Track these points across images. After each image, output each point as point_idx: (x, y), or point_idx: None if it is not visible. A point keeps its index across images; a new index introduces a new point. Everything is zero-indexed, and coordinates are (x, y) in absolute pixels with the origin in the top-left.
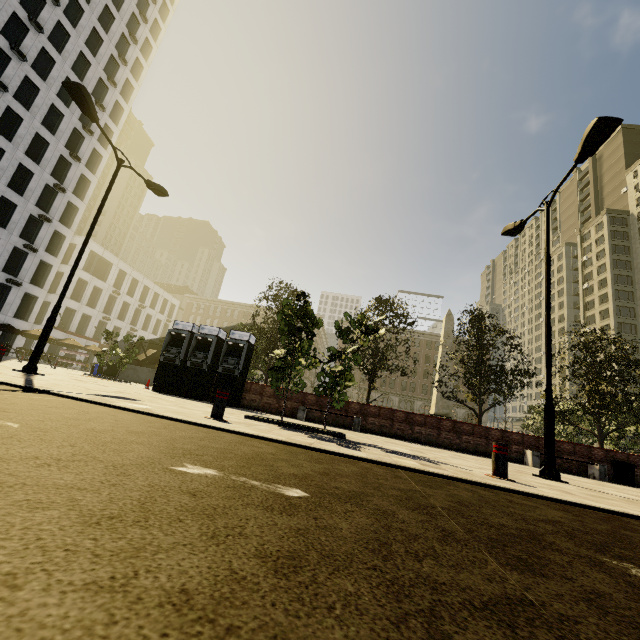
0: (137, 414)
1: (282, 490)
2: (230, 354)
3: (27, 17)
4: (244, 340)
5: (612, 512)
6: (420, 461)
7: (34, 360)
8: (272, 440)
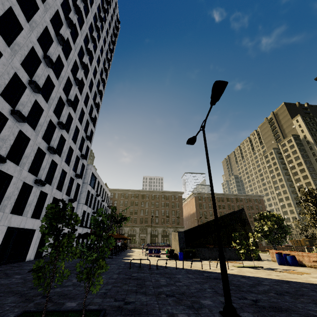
0: None
1: None
2: None
3: (84, 48)
4: None
5: None
6: None
7: None
8: None
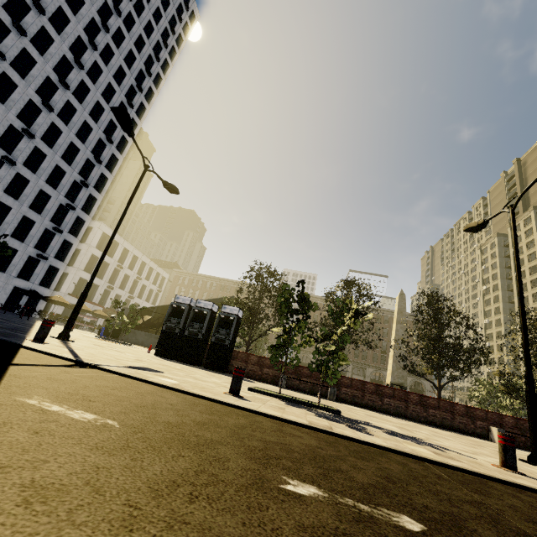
0: (175, 392)
1: (397, 520)
2: (222, 325)
3: (73, 58)
4: (234, 314)
5: None
6: (427, 447)
7: (68, 329)
8: (298, 424)
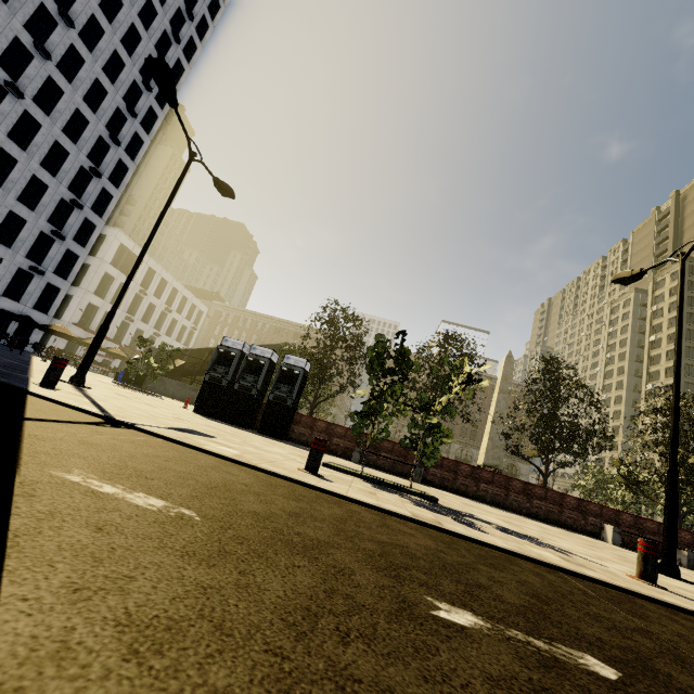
0: (242, 467)
1: (584, 662)
2: (283, 381)
3: None
4: (300, 367)
5: None
6: (550, 550)
7: (83, 371)
8: (401, 516)
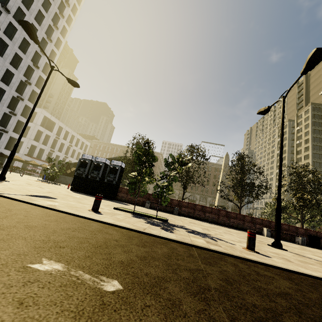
0: (46, 209)
1: (103, 284)
2: (111, 172)
3: None
4: (119, 165)
5: (316, 277)
6: (206, 239)
7: (3, 173)
8: (121, 227)
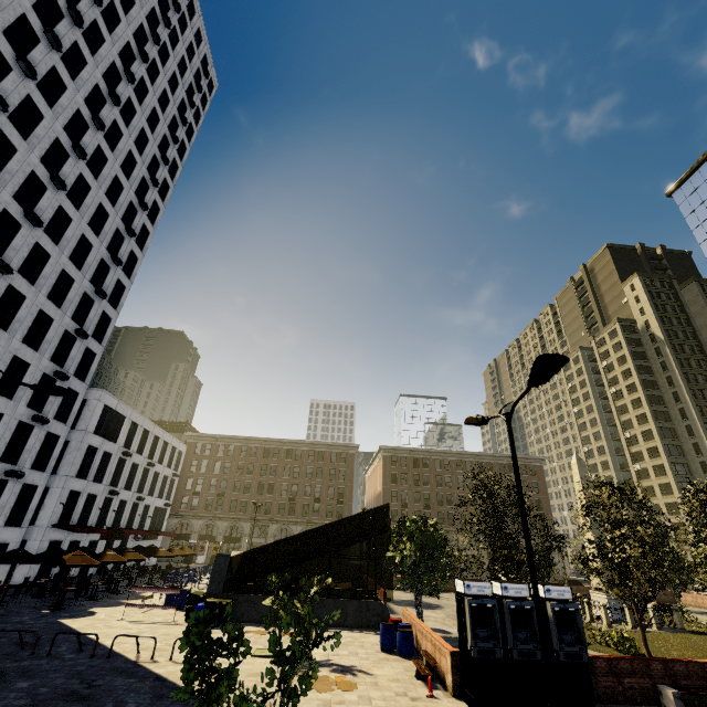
0: None
1: None
2: (559, 625)
3: (69, 142)
4: (567, 599)
5: None
6: None
7: None
8: None
